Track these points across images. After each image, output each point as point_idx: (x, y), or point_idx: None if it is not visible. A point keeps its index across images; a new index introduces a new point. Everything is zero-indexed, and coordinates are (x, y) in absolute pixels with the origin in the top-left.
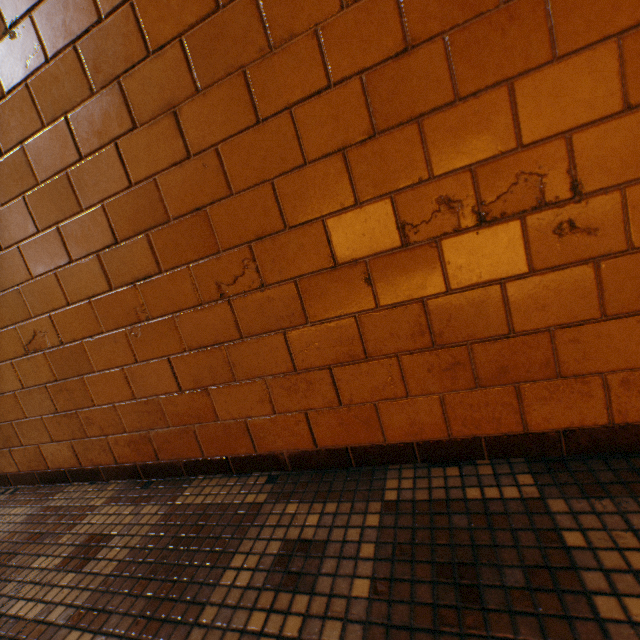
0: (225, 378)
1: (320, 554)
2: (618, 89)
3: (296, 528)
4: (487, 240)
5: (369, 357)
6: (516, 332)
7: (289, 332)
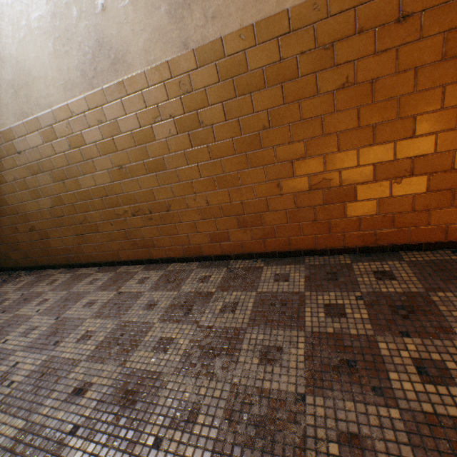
0: (445, 205)
1: None
2: None
3: None
4: None
5: None
6: None
7: None
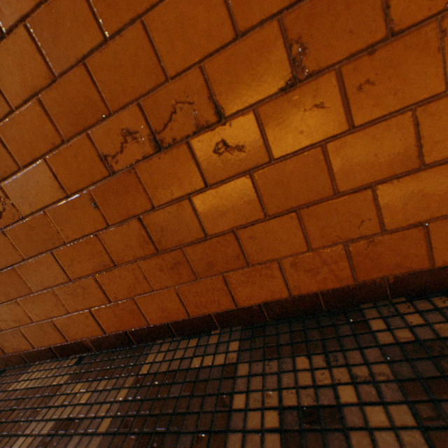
0: (25, 291)
1: (74, 432)
2: (228, 17)
3: (71, 407)
4: (169, 163)
5: (117, 265)
6: (211, 235)
7: (55, 252)
